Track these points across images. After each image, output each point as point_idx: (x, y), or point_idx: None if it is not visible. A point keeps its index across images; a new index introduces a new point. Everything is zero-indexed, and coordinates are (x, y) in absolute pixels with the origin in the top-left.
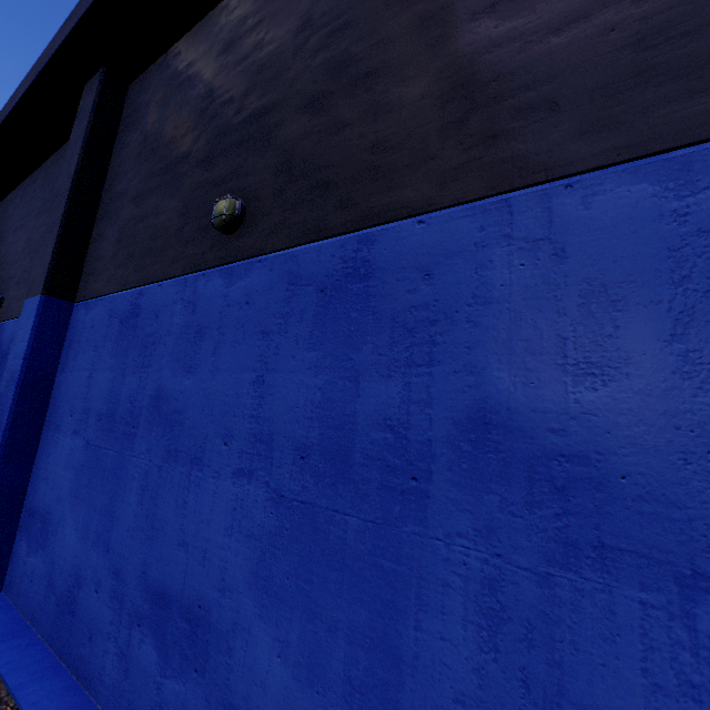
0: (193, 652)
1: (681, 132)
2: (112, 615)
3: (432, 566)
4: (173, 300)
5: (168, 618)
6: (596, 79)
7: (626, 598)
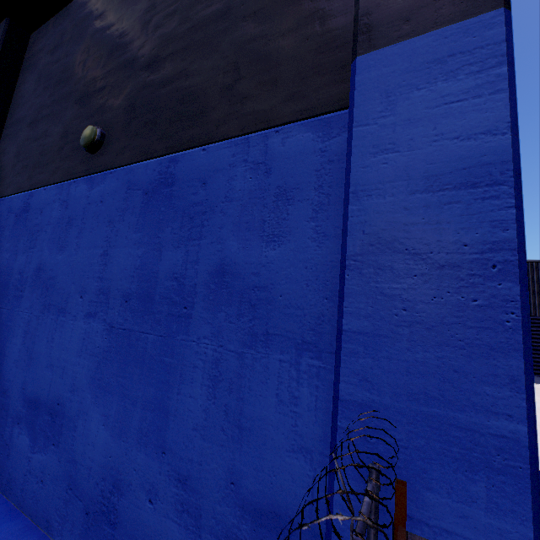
0: (52, 434)
1: (328, 104)
2: (0, 420)
3: (189, 357)
4: (53, 199)
5: (37, 415)
6: (297, 68)
7: (274, 359)
